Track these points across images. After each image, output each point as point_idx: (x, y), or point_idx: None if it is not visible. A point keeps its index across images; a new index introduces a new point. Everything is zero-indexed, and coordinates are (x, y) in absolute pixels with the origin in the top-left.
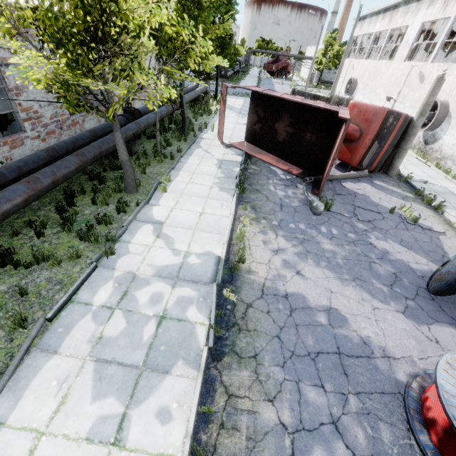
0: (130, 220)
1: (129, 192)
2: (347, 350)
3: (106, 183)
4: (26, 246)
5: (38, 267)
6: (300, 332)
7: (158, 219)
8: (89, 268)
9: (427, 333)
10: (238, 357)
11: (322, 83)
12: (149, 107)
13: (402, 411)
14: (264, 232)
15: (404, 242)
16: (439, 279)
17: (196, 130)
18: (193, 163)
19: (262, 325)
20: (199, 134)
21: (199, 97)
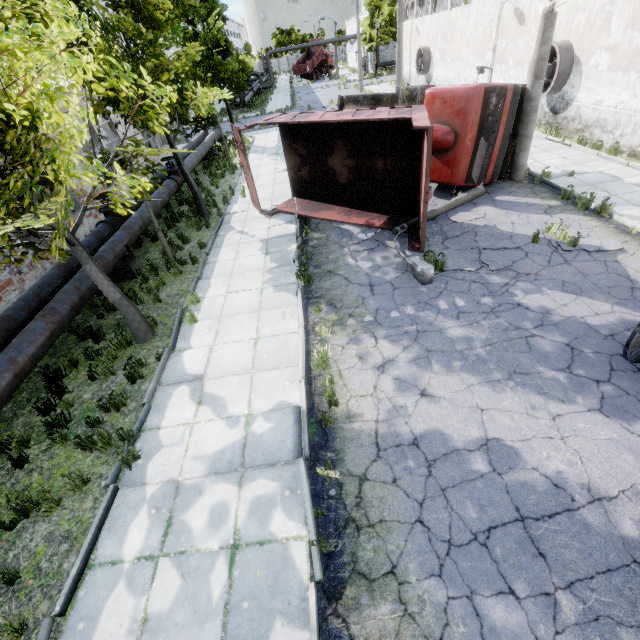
0: (153, 389)
1: (142, 341)
2: (532, 508)
3: (106, 337)
4: (6, 489)
5: (29, 520)
6: (451, 500)
7: (194, 372)
8: (105, 499)
9: None
10: (366, 581)
11: (382, 67)
12: (121, 212)
13: None
14: (356, 340)
15: (567, 285)
16: None
17: (220, 204)
18: (227, 259)
19: (391, 509)
20: (226, 208)
21: (213, 150)
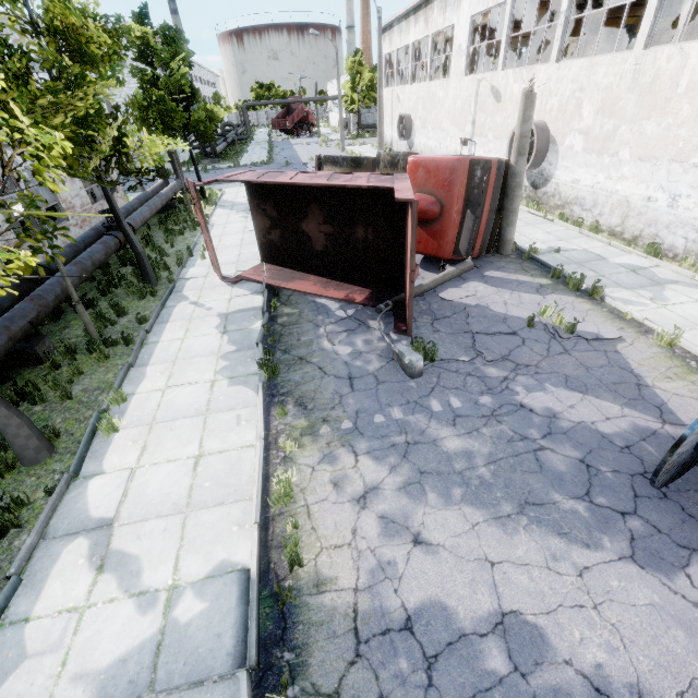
0: (30, 547)
1: (31, 463)
2: None
3: None
4: None
5: None
6: None
7: (100, 514)
8: None
9: (692, 595)
10: None
11: (364, 129)
12: None
13: None
14: (331, 457)
15: (571, 381)
16: (668, 468)
17: (174, 266)
18: (172, 339)
19: None
20: (180, 272)
21: (173, 202)
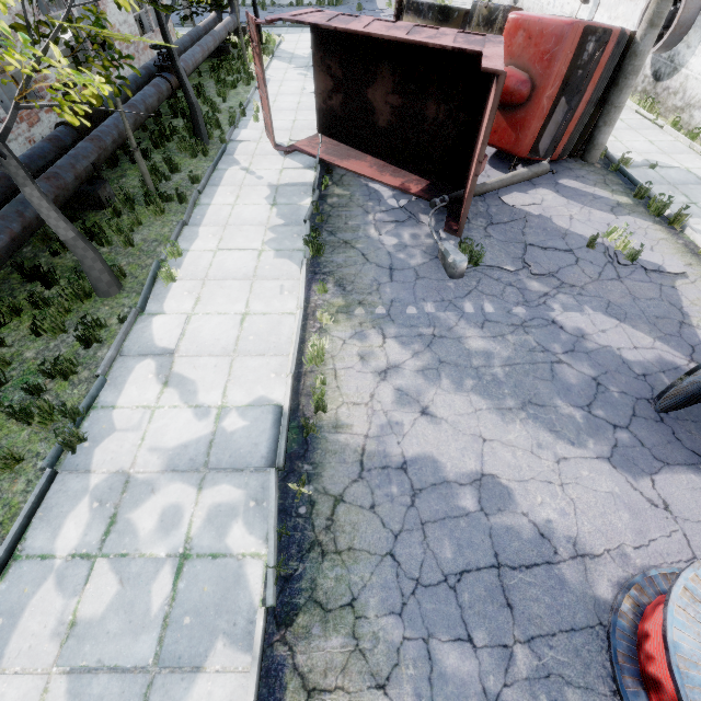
0: (111, 359)
1: (105, 295)
2: (511, 556)
3: (59, 283)
4: None
5: None
6: (429, 537)
7: (163, 344)
8: (38, 484)
9: (649, 493)
10: (322, 611)
11: None
12: (71, 120)
13: (605, 659)
14: (361, 335)
15: (613, 307)
16: (674, 395)
17: (225, 125)
18: (223, 203)
19: (363, 537)
20: (232, 132)
21: (226, 45)
